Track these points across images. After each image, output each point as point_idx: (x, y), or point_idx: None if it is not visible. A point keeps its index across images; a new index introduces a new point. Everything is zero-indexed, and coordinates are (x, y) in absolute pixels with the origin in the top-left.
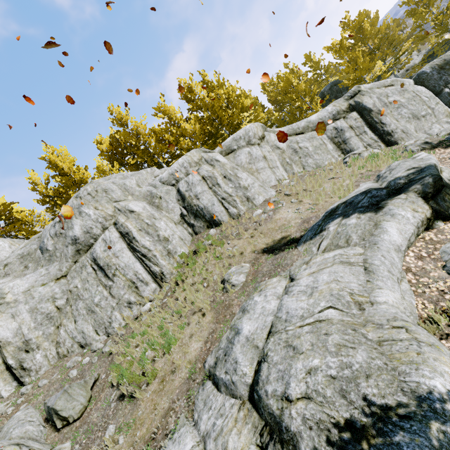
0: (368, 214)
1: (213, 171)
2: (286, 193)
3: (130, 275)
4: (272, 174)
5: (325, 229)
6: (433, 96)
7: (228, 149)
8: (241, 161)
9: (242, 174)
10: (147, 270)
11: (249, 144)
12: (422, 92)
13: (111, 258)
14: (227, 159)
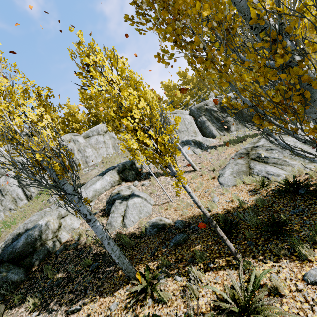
0: (100, 177)
1: (74, 146)
2: (102, 162)
3: (14, 195)
4: (106, 150)
5: (89, 181)
6: (191, 122)
7: (87, 135)
8: (92, 142)
9: (88, 149)
10: (24, 193)
11: (98, 134)
12: (187, 119)
13: (6, 185)
14: (85, 140)
